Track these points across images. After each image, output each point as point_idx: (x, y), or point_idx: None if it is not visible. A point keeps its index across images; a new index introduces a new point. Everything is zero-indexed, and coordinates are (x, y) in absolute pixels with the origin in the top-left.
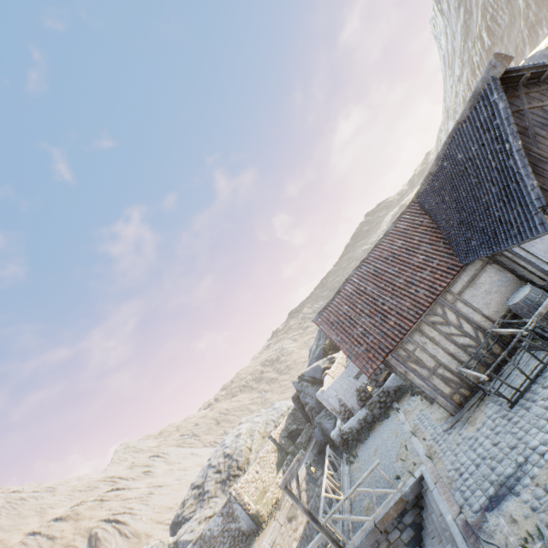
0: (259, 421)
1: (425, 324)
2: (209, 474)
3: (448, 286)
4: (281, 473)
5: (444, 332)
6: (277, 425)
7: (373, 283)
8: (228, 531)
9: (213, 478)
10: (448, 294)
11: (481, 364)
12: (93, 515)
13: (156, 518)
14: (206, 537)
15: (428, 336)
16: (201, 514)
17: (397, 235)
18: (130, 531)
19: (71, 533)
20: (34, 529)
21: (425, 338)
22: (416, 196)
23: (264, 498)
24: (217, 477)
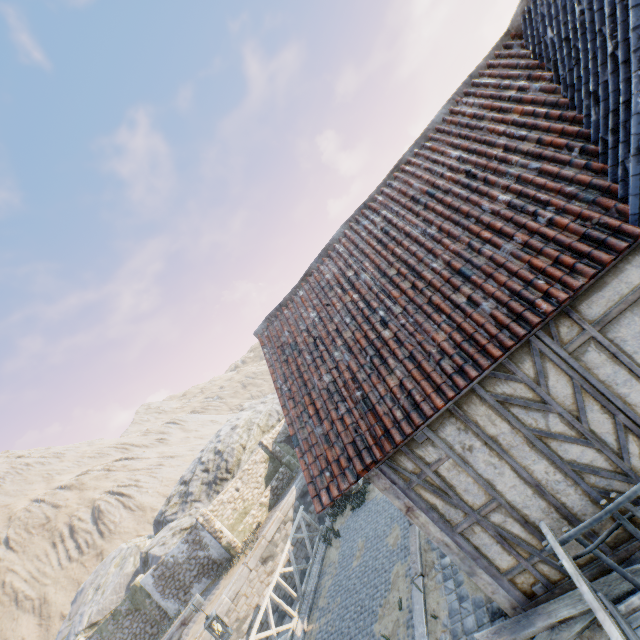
0: (262, 411)
1: (478, 402)
2: (196, 472)
3: (572, 298)
4: (268, 490)
5: (530, 428)
6: (281, 419)
7: (375, 264)
8: (195, 559)
9: (200, 477)
10: (566, 321)
11: (613, 517)
12: (98, 485)
13: (163, 492)
14: (169, 563)
15: (482, 435)
16: (178, 523)
17: (453, 133)
18: (135, 504)
19: (75, 502)
20: (39, 497)
21: (474, 437)
22: (523, 8)
23: (241, 524)
24: (205, 477)
